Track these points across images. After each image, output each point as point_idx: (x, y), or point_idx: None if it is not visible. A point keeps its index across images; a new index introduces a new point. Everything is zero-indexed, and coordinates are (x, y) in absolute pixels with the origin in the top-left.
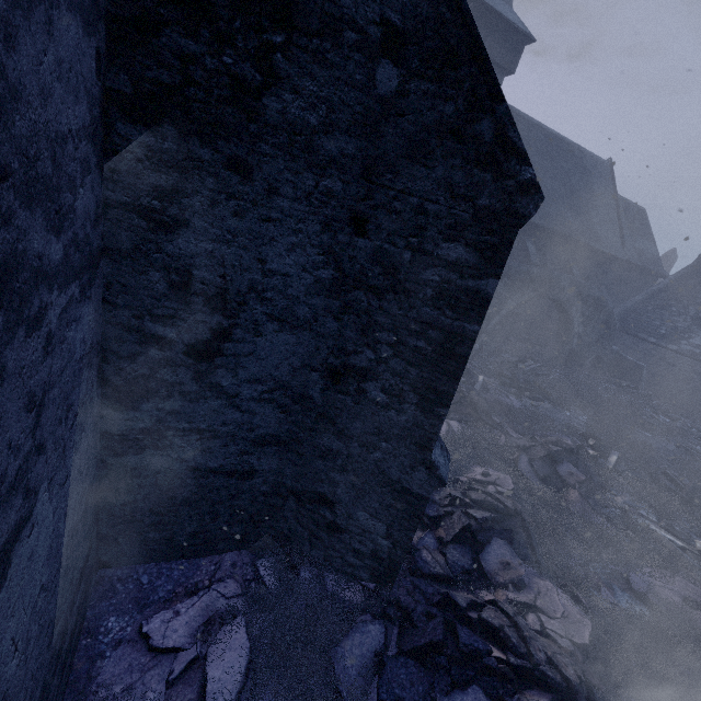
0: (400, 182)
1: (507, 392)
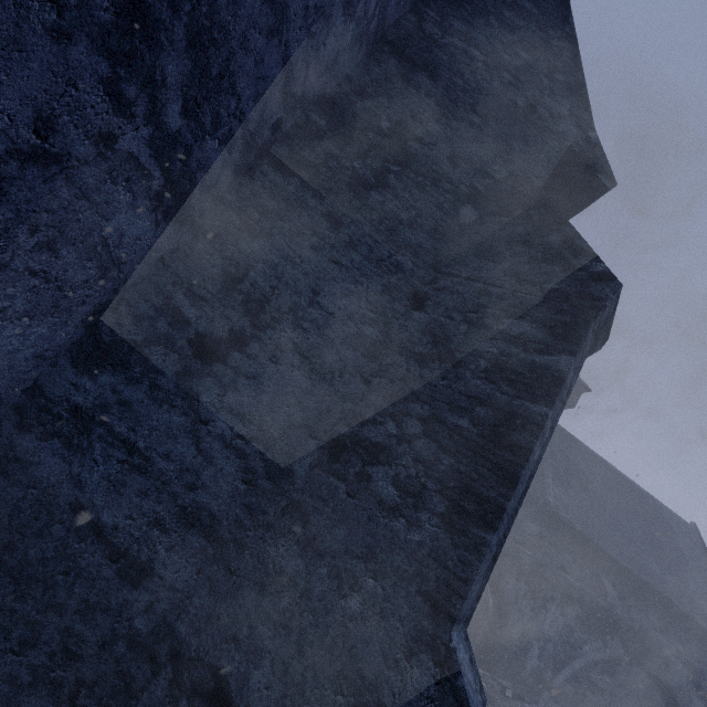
0: (467, 271)
1: None
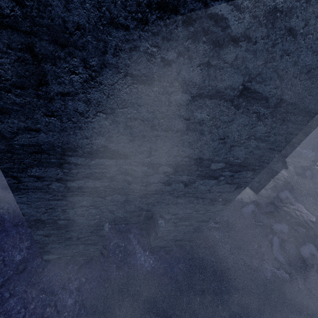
0: None
1: None
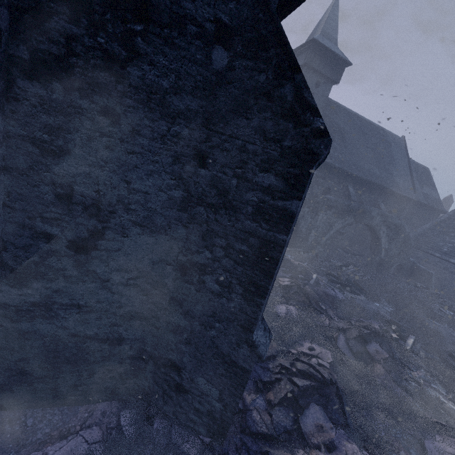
0: (229, 129)
1: (334, 287)
